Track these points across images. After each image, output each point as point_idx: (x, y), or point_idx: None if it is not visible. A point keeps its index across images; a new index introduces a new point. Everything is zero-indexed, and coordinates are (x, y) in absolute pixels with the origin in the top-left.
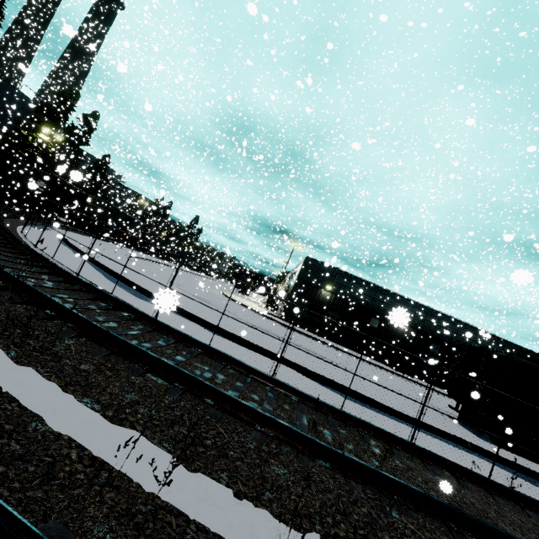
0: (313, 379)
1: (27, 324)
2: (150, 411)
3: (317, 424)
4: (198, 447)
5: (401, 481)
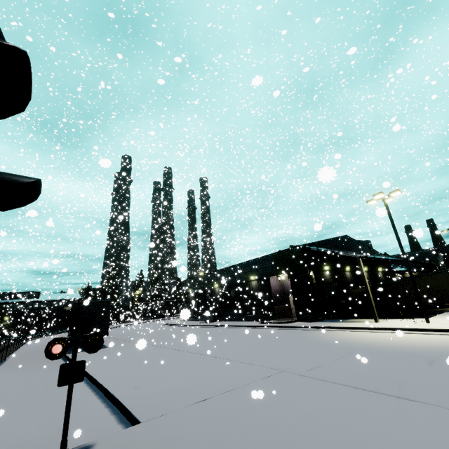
0: None
1: None
2: None
3: None
4: None
5: None
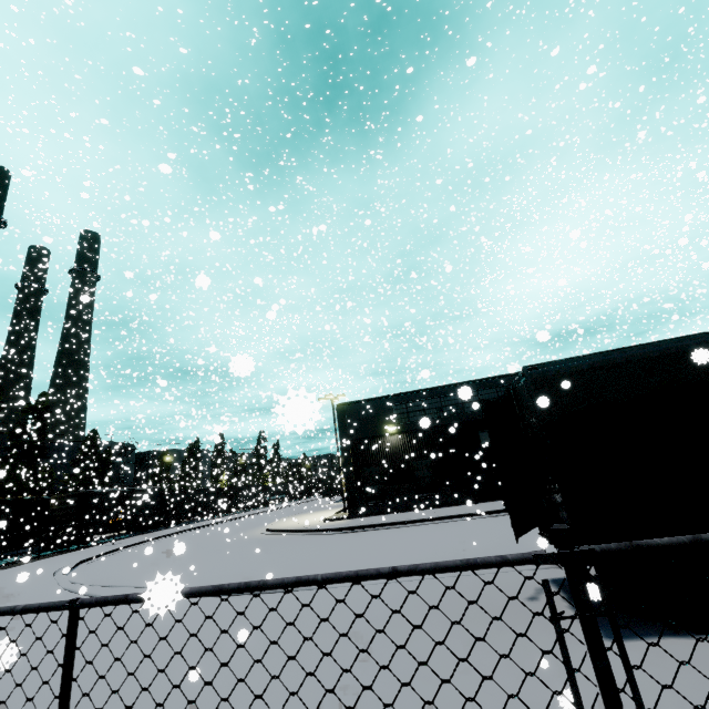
0: None
1: None
2: None
3: None
4: None
5: None
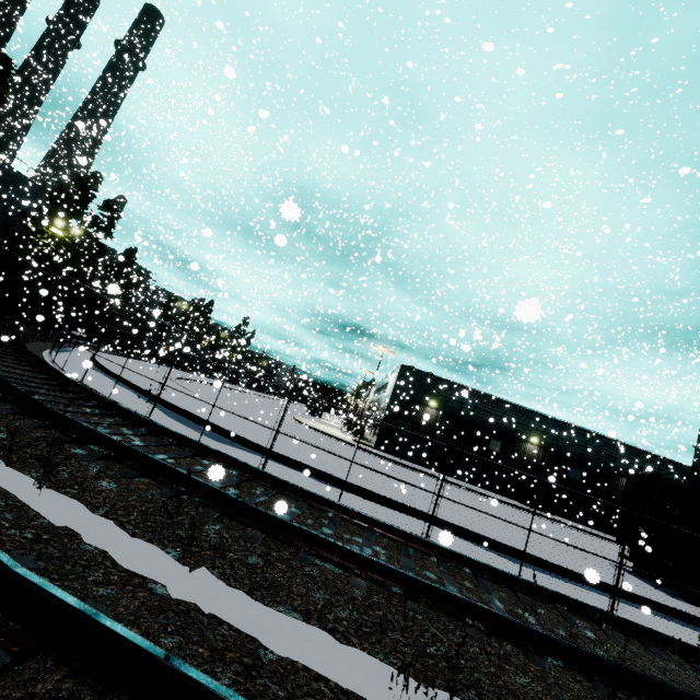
0: (459, 535)
1: (177, 511)
2: (351, 614)
3: (511, 604)
4: (426, 659)
5: (653, 677)
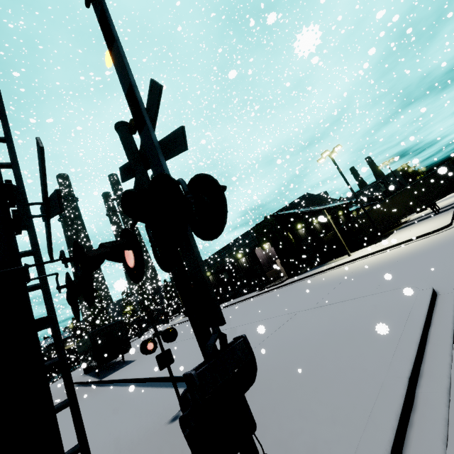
0: None
1: None
2: None
3: None
4: None
5: None
